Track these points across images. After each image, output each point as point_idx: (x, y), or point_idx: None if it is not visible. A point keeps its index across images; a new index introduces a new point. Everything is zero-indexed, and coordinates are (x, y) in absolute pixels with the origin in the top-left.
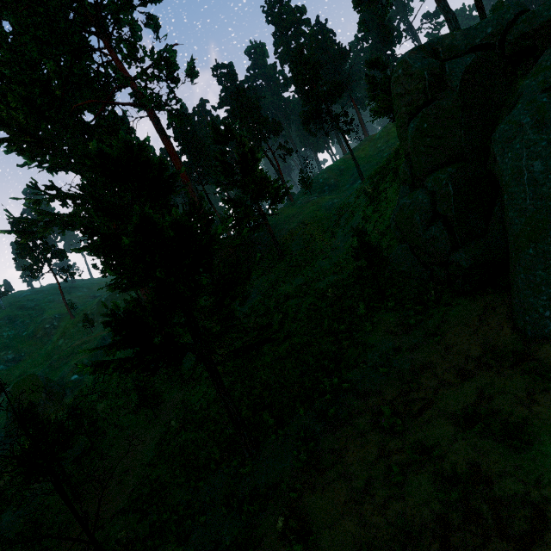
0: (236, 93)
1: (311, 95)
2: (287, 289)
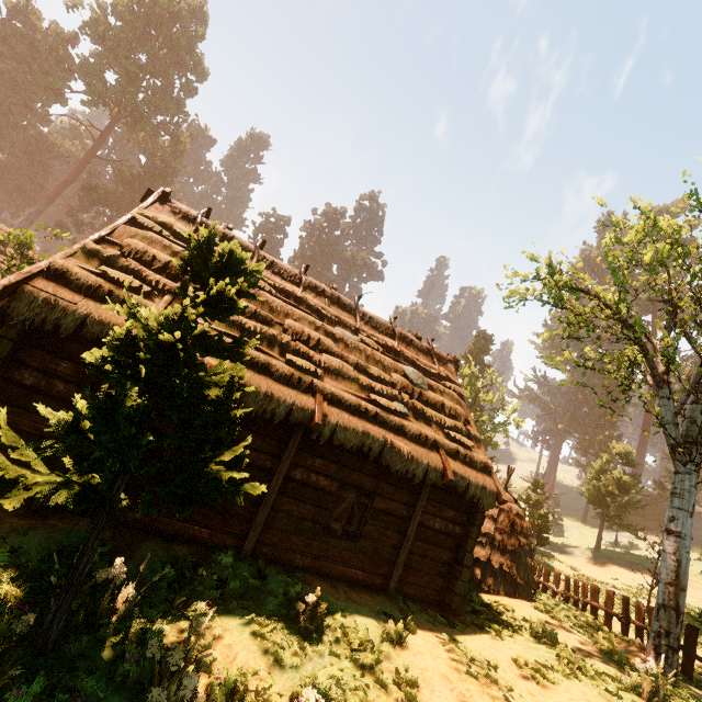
0: None
1: None
2: None
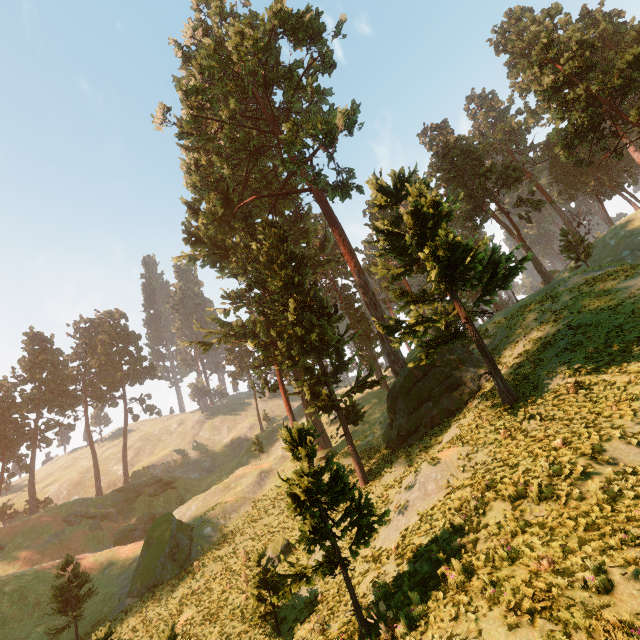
0: (444, 148)
1: (572, 99)
2: (500, 522)
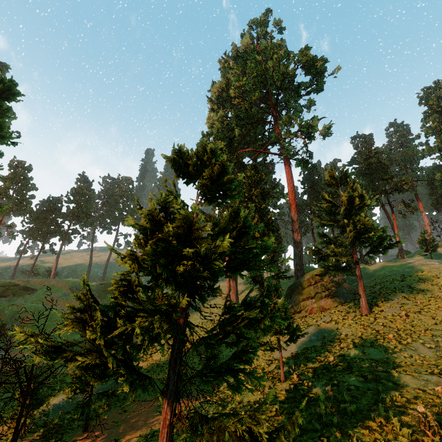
0: (367, 154)
1: None
2: (355, 356)
